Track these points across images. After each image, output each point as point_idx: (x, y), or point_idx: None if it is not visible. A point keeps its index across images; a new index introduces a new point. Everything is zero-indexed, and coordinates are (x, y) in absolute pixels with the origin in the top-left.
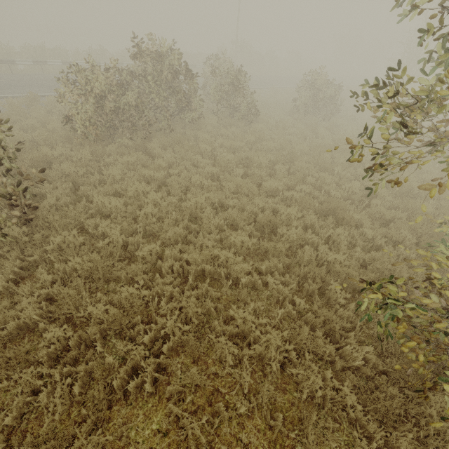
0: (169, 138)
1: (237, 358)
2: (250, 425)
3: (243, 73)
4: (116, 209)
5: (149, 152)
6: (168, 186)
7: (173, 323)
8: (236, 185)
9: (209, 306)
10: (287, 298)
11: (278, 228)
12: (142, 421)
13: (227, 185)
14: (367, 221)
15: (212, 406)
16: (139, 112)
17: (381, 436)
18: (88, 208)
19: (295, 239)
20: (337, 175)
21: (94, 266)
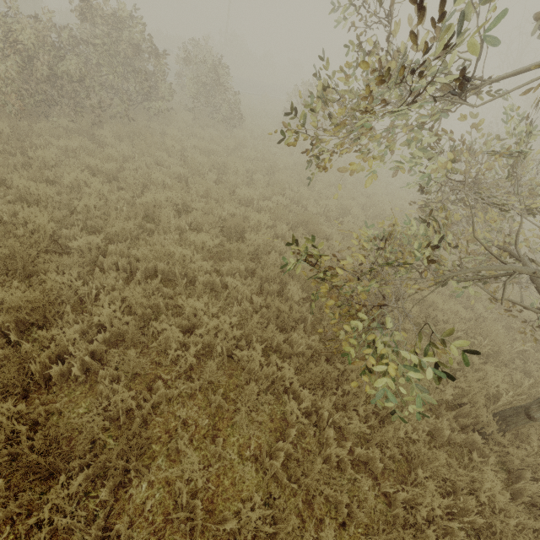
0: (127, 129)
1: (182, 343)
2: (190, 403)
3: (226, 67)
4: (46, 199)
5: (99, 142)
6: (121, 180)
7: (112, 314)
8: (205, 189)
9: (158, 301)
10: (245, 296)
11: (247, 234)
12: (67, 407)
13: (195, 188)
14: (337, 236)
15: (152, 391)
16: (87, 89)
17: (309, 397)
18: (3, 195)
19: (261, 244)
20: (318, 193)
21: (10, 254)
